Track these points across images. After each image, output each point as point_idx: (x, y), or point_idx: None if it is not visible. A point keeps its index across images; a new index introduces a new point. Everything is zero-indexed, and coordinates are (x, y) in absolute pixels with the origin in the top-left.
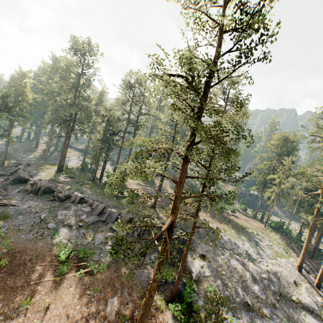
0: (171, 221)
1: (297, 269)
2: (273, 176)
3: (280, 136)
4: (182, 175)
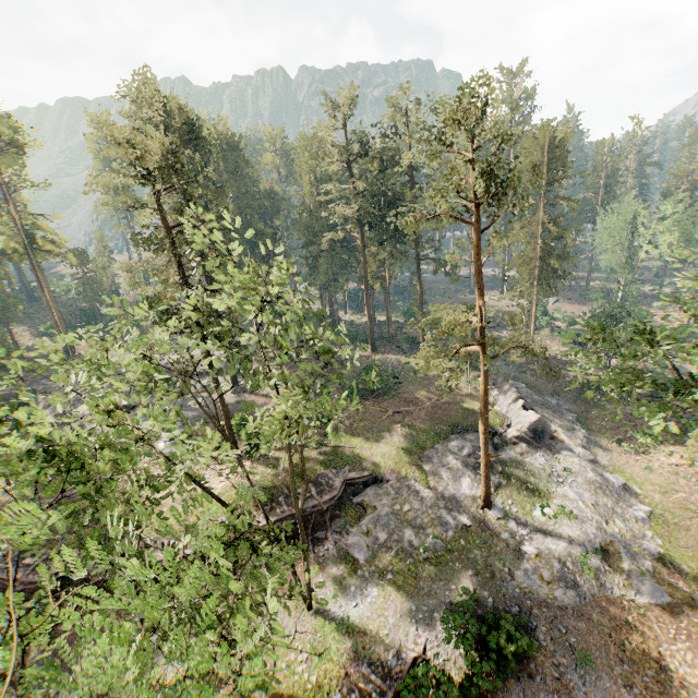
0: None
1: None
2: None
3: None
4: None
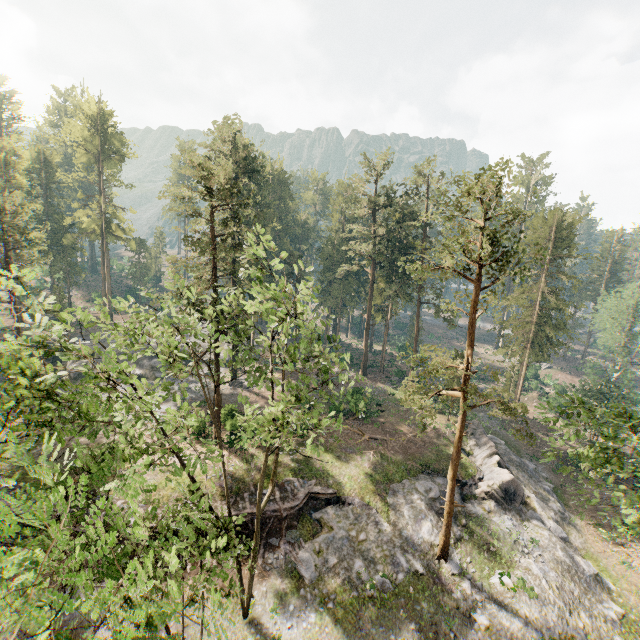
0: None
1: None
2: None
3: None
4: None
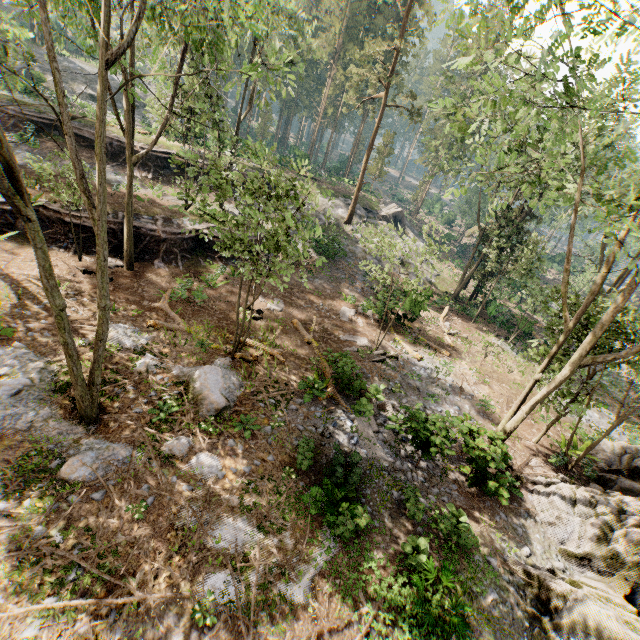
0: None
1: None
2: None
3: None
4: None
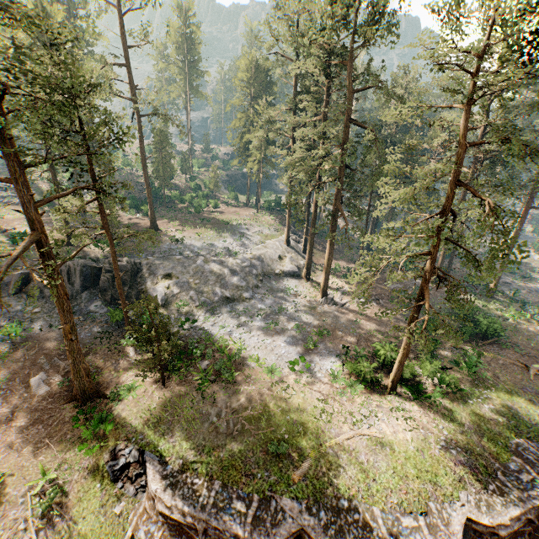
0: (30, 242)
1: (286, 244)
2: (250, 137)
3: (249, 62)
4: (11, 166)
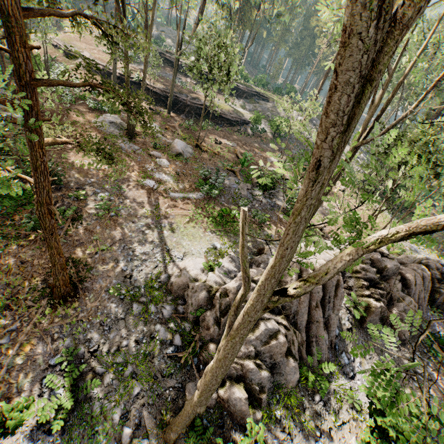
0: None
1: None
2: None
3: None
4: None
